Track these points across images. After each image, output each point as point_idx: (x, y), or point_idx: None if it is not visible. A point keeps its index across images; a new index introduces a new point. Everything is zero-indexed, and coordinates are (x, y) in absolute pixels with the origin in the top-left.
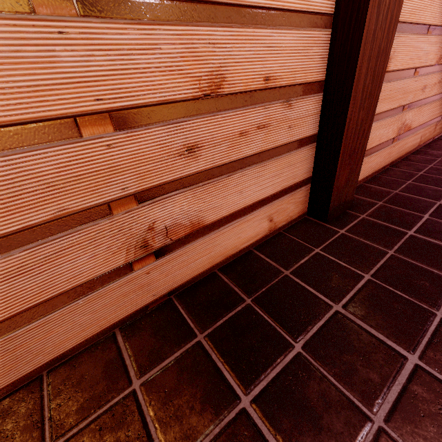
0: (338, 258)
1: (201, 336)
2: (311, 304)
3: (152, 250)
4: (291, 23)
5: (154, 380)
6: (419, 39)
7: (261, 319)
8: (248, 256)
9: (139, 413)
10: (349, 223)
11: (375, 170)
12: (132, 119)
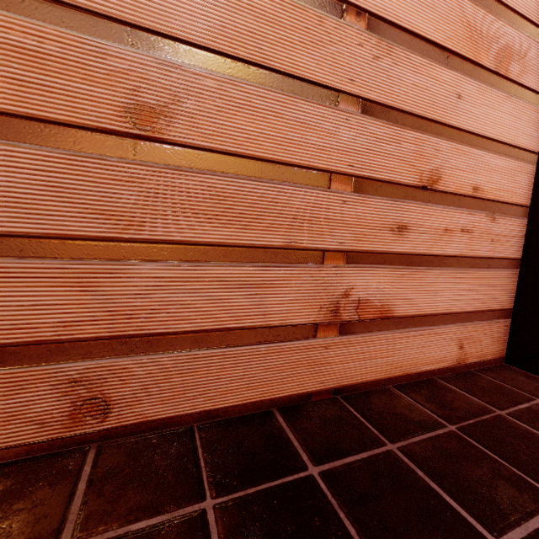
0: None
1: (392, 446)
2: None
3: (339, 320)
4: (500, 151)
5: (337, 473)
6: None
7: (481, 452)
8: (432, 383)
9: (325, 503)
10: None
11: None
12: (366, 187)
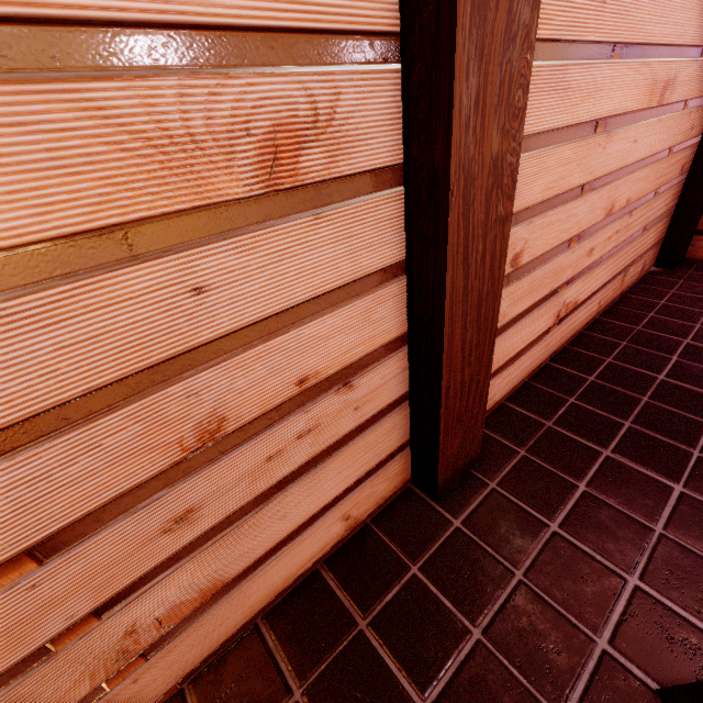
0: (441, 589)
1: None
2: (387, 700)
3: (137, 654)
4: (331, 305)
5: None
6: (568, 208)
7: None
8: (311, 584)
9: None
10: (469, 502)
11: (524, 375)
12: (69, 539)
